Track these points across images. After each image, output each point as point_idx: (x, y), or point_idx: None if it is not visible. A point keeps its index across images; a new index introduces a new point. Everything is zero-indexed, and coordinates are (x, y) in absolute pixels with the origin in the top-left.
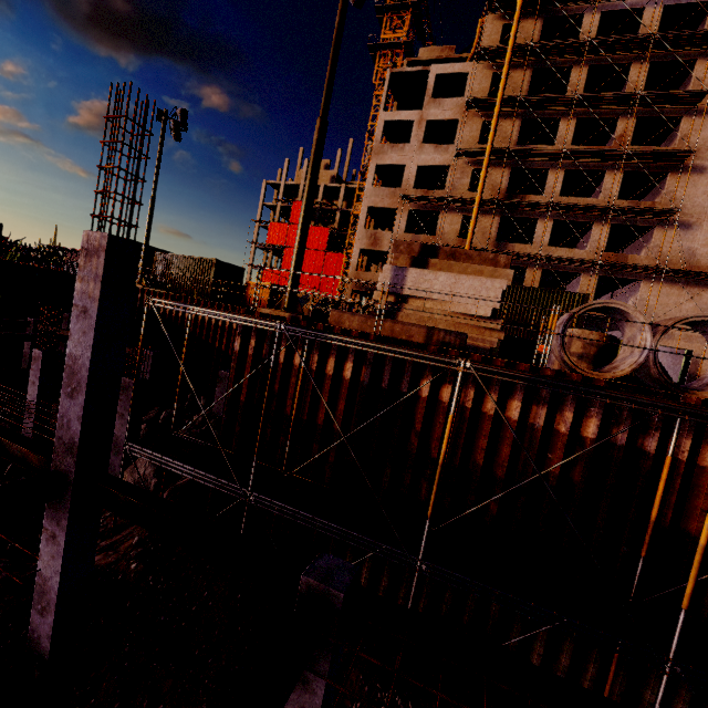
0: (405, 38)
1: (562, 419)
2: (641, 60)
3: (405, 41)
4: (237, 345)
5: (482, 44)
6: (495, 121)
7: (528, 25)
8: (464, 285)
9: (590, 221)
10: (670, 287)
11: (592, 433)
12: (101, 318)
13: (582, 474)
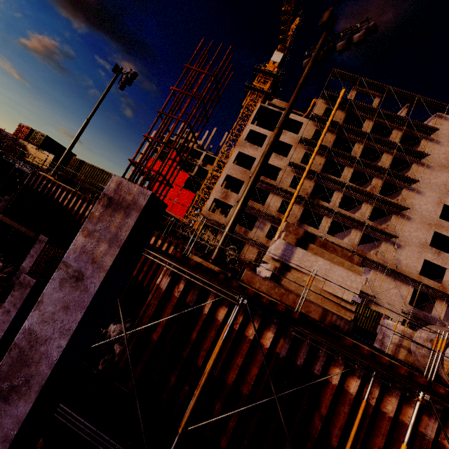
0: (266, 90)
1: (448, 436)
2: (388, 153)
3: (266, 91)
4: (164, 284)
5: (313, 112)
6: (314, 154)
7: (338, 113)
8: (335, 273)
9: (351, 227)
10: (386, 277)
11: None
12: (99, 292)
13: None
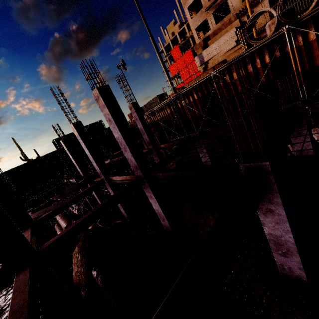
0: None
1: (257, 63)
2: None
3: None
4: (169, 111)
5: None
6: None
7: None
8: (221, 42)
9: None
10: None
11: (268, 60)
12: (139, 118)
13: (272, 74)
